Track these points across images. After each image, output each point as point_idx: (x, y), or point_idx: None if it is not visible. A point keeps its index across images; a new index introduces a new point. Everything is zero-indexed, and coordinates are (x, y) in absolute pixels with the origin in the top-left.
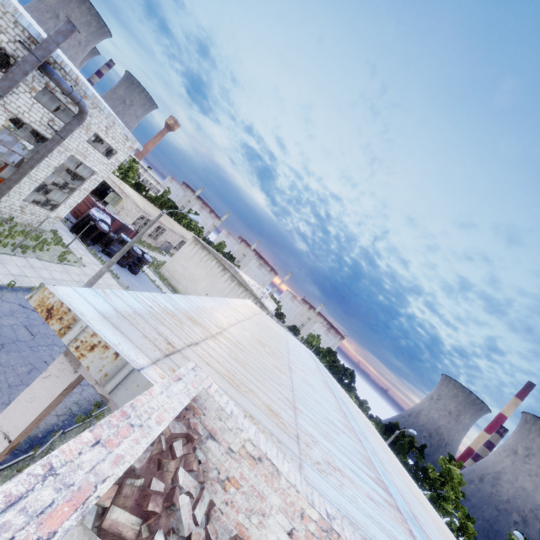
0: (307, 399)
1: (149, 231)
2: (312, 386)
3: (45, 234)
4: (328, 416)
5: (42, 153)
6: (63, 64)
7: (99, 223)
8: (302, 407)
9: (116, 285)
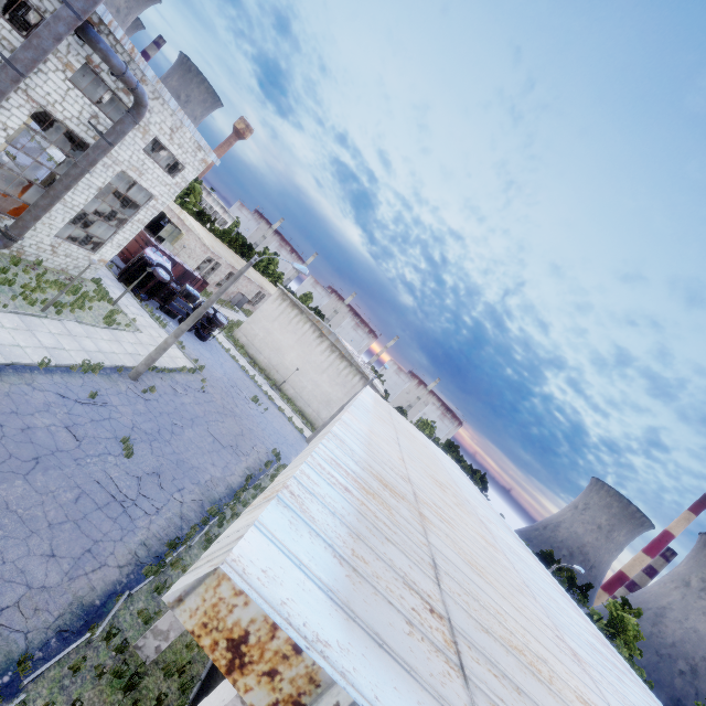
0: (549, 604)
1: (218, 279)
2: (520, 556)
3: (86, 285)
4: (582, 632)
5: (82, 167)
6: (113, 26)
7: (156, 269)
8: (569, 639)
9: (181, 358)
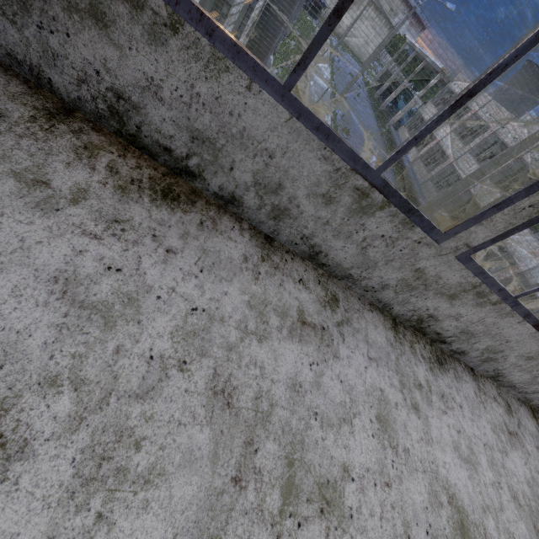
0: None
1: None
2: None
3: None
4: None
5: None
6: None
7: None
8: None
9: None
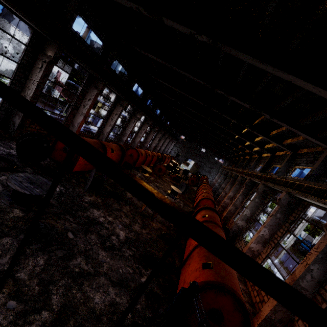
0: None
1: None
2: None
3: None
4: None
5: None
6: None
7: None
8: None
9: None
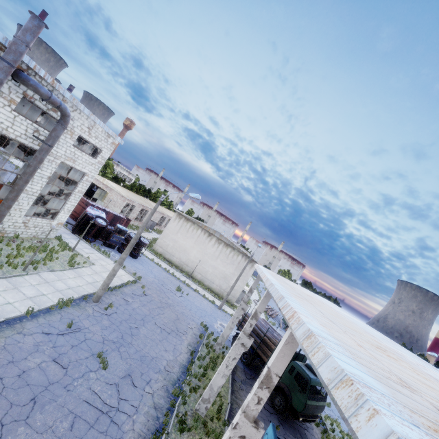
0: None
1: (135, 215)
2: None
3: (51, 243)
4: None
5: (34, 166)
6: (37, 69)
7: (96, 219)
8: None
9: (124, 275)
